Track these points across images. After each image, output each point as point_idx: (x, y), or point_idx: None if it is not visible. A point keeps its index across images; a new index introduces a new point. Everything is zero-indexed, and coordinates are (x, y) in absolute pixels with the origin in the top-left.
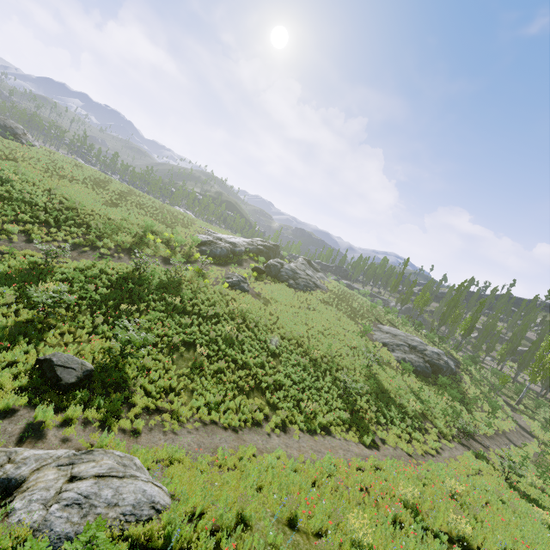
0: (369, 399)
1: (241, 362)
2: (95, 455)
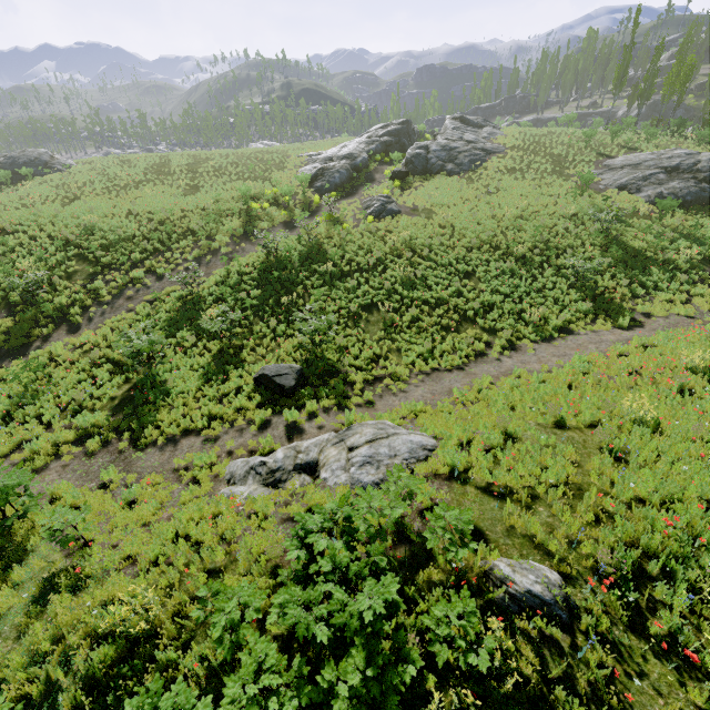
0: (615, 273)
1: (434, 300)
2: (355, 429)
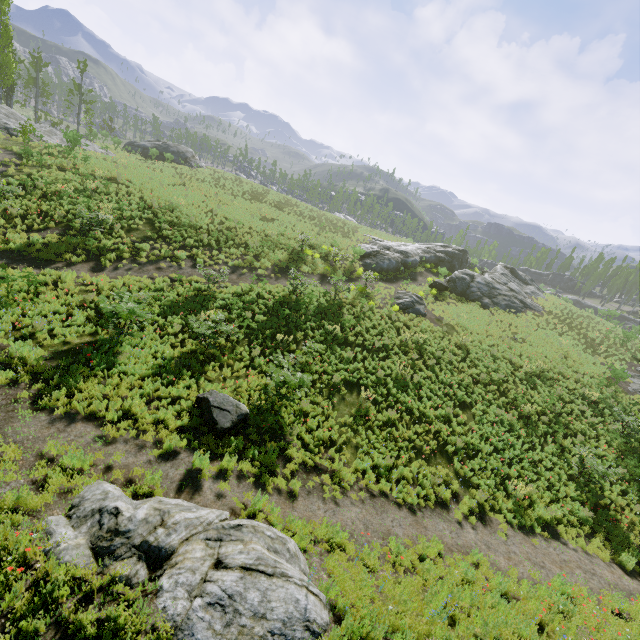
0: (627, 490)
1: (418, 413)
2: (244, 532)
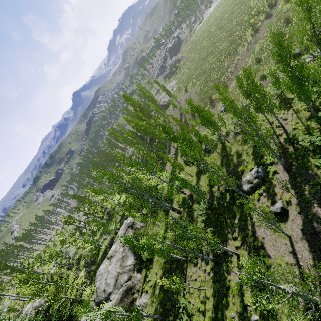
0: None
1: None
2: None
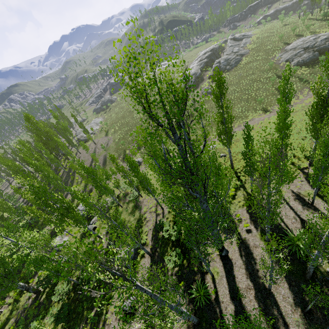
0: (272, 98)
1: None
2: None
